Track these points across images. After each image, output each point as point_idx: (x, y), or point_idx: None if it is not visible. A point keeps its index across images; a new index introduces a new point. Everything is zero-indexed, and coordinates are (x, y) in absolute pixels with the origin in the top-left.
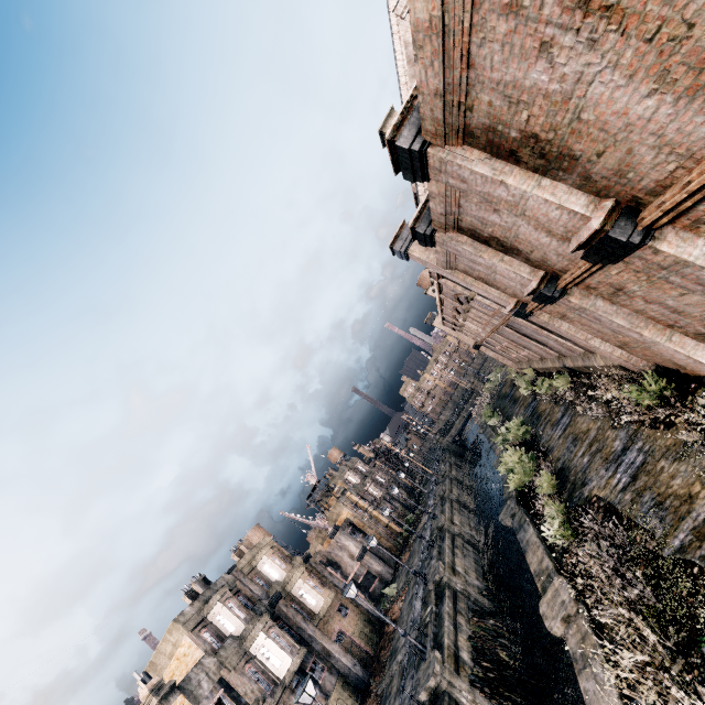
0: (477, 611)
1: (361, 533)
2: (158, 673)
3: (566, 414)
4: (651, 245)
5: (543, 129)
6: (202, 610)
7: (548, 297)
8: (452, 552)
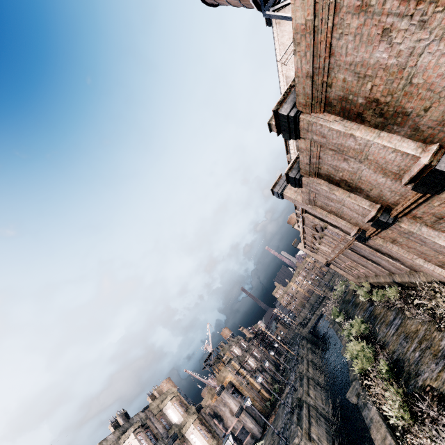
0: None
1: (240, 394)
2: None
3: (397, 317)
4: None
5: (383, 94)
6: (119, 439)
7: (383, 223)
8: (308, 420)
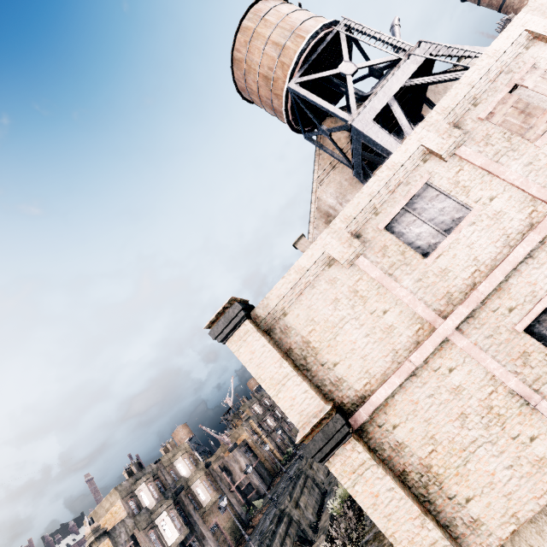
0: (302, 538)
1: (252, 453)
2: (97, 519)
3: None
4: None
5: None
6: (132, 485)
7: None
8: (301, 490)
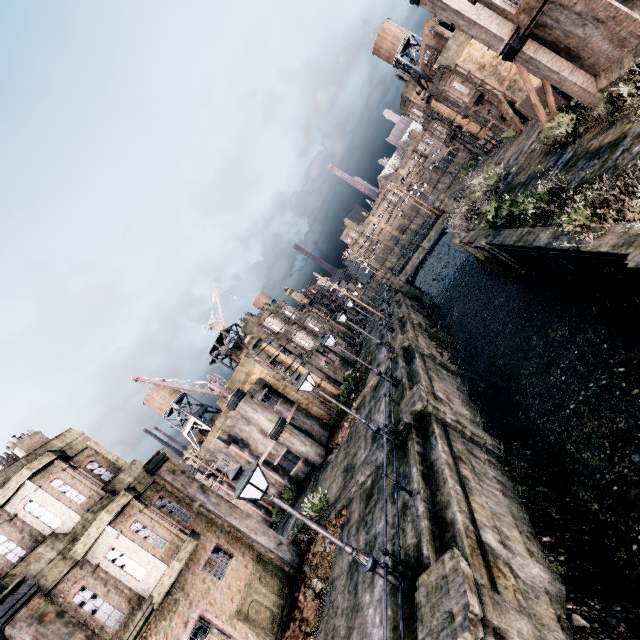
0: None
1: (280, 399)
2: None
3: None
4: None
5: None
6: None
7: None
8: (458, 480)
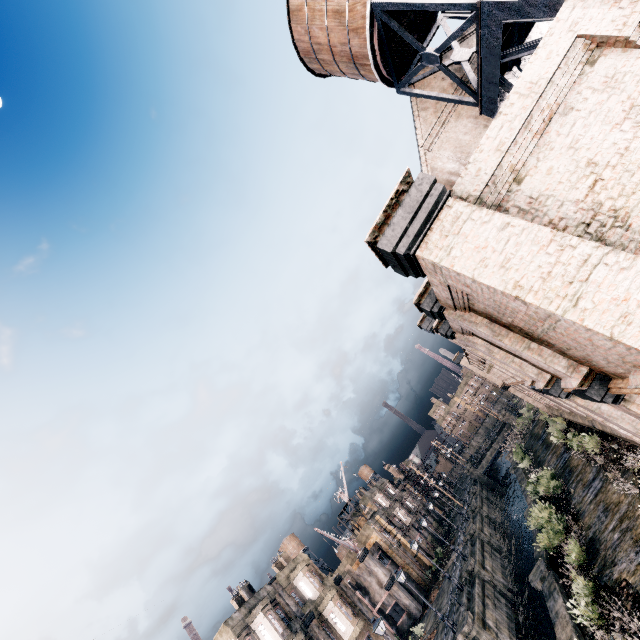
0: None
1: (390, 560)
2: None
3: (598, 478)
4: (622, 404)
5: (524, 327)
6: (247, 617)
7: (555, 396)
8: (482, 601)
